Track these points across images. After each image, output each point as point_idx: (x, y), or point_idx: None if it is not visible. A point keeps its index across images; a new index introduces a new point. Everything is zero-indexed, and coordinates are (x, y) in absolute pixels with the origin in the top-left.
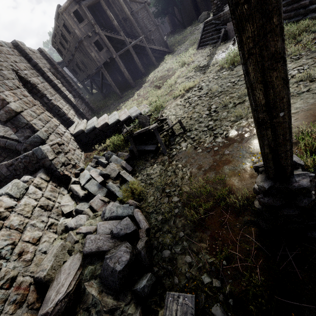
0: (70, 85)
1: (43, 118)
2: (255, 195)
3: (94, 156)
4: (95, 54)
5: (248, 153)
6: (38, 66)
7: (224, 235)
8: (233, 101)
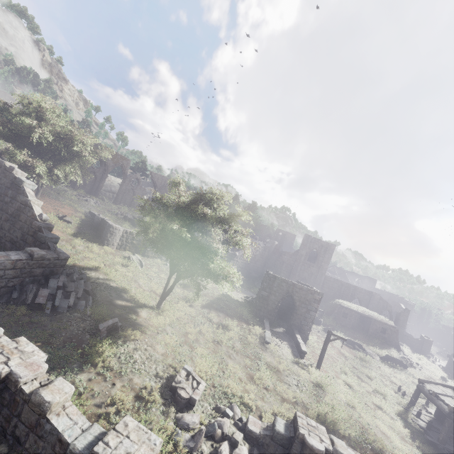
0: None
1: None
2: None
3: None
4: None
5: None
6: None
7: None
8: None
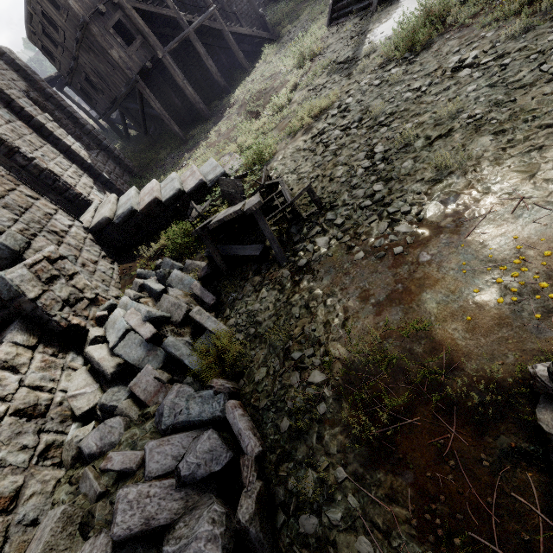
0: (77, 124)
1: (13, 202)
2: (518, 375)
3: (137, 272)
4: (118, 51)
5: (480, 260)
6: None
7: (452, 486)
8: (424, 133)
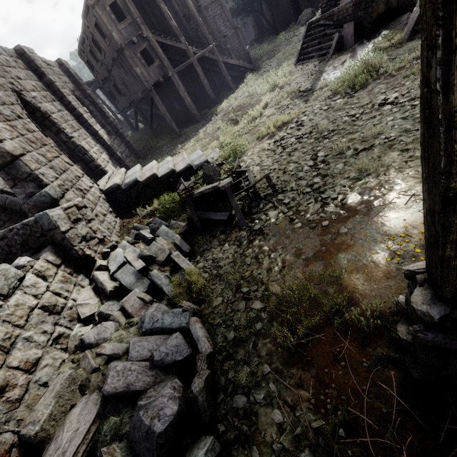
0: (103, 116)
1: (57, 165)
2: (394, 309)
3: (133, 225)
4: (141, 69)
5: (380, 234)
6: (54, 86)
7: (341, 379)
8: (354, 146)
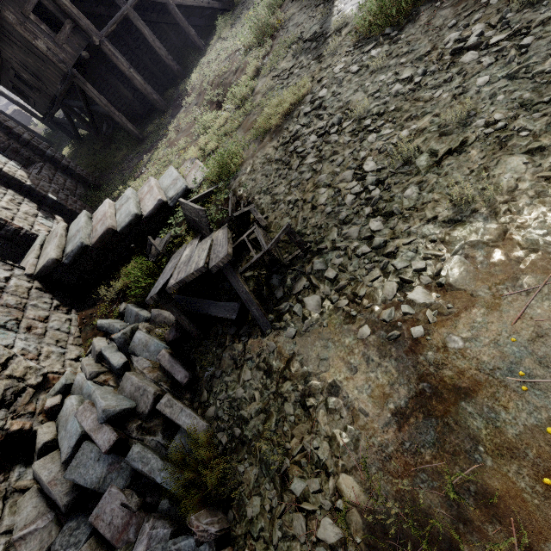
0: (11, 134)
1: None
2: None
3: (98, 325)
4: (45, 42)
5: (544, 367)
6: None
7: None
8: (428, 145)
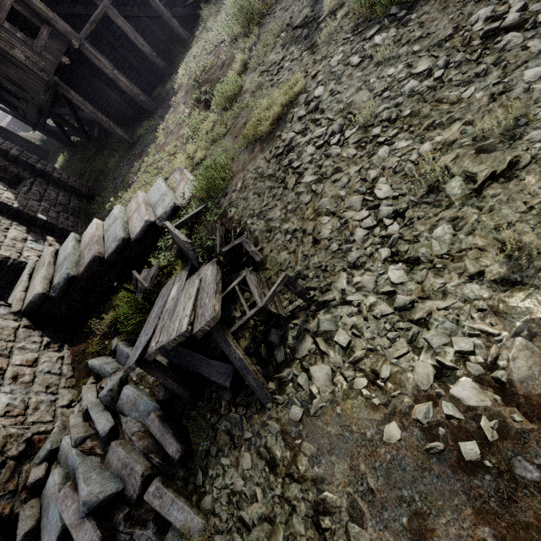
0: None
1: None
2: None
3: (89, 365)
4: (23, 50)
5: None
6: None
7: None
8: (460, 166)
